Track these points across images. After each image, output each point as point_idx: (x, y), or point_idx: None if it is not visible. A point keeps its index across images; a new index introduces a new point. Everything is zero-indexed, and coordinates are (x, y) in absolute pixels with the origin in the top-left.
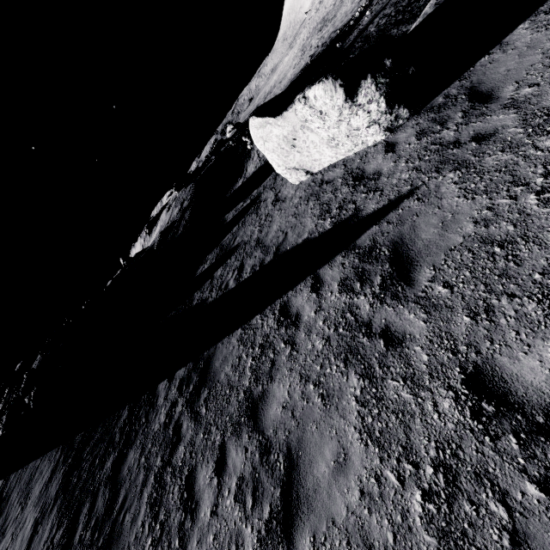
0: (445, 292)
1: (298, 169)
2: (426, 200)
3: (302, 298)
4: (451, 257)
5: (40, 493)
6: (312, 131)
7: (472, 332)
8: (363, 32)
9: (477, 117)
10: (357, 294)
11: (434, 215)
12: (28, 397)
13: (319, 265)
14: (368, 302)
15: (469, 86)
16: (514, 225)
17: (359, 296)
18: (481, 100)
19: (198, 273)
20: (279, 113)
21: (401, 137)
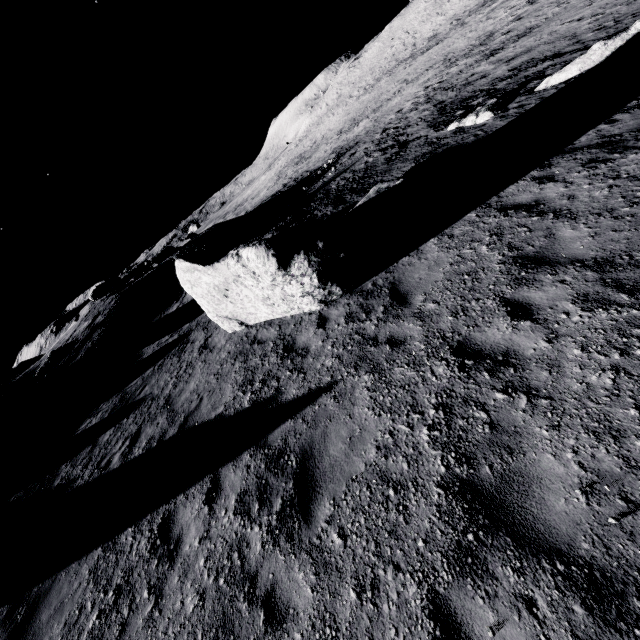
0: (339, 544)
1: (231, 319)
2: (341, 402)
3: (192, 511)
4: (351, 490)
5: None
6: (246, 287)
7: (355, 619)
8: (326, 185)
9: (394, 317)
10: (252, 521)
11: (345, 424)
12: None
13: (223, 461)
14: (261, 539)
15: (392, 281)
16: (408, 463)
17: (254, 525)
18: (399, 300)
19: (79, 430)
20: (210, 263)
21: (333, 313)
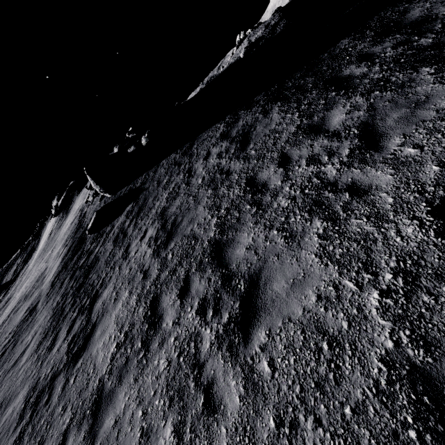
0: None
1: None
2: None
3: None
4: None
5: (222, 136)
6: None
7: None
8: None
9: None
10: None
11: None
12: (134, 145)
13: None
14: None
15: None
16: None
17: None
18: None
19: None
20: None
21: None
